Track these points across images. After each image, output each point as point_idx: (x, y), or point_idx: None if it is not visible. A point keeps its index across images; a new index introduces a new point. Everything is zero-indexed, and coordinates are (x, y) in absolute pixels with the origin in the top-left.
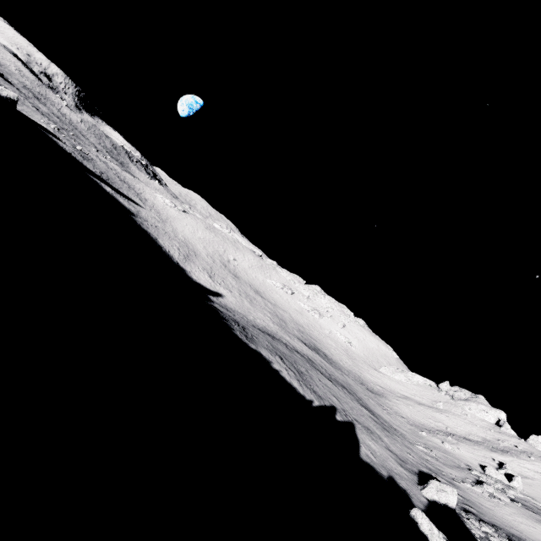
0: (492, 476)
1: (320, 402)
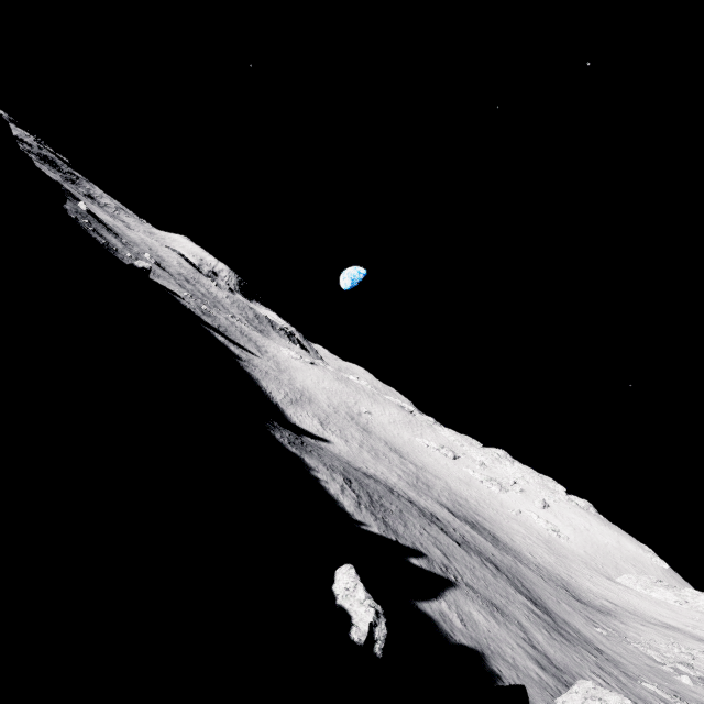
0: None
1: (387, 535)
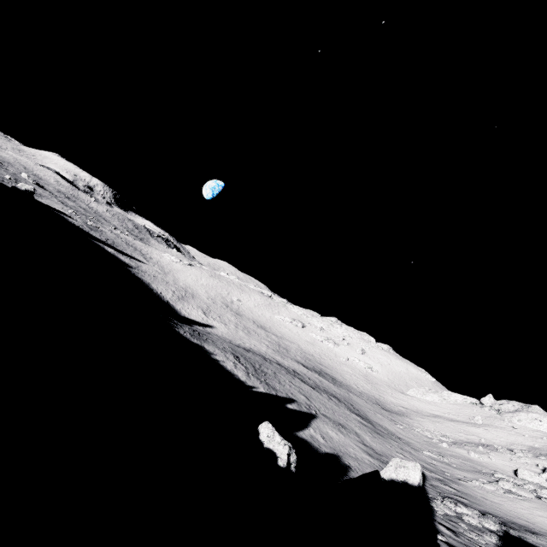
0: (526, 479)
1: (270, 392)
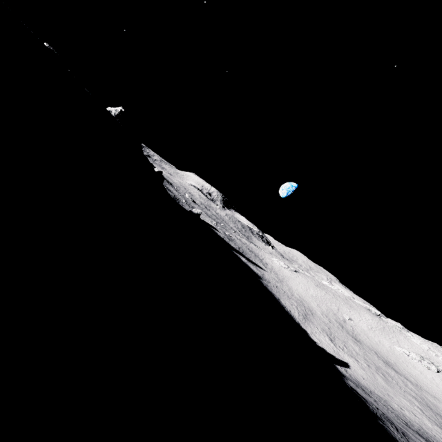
0: None
1: None
